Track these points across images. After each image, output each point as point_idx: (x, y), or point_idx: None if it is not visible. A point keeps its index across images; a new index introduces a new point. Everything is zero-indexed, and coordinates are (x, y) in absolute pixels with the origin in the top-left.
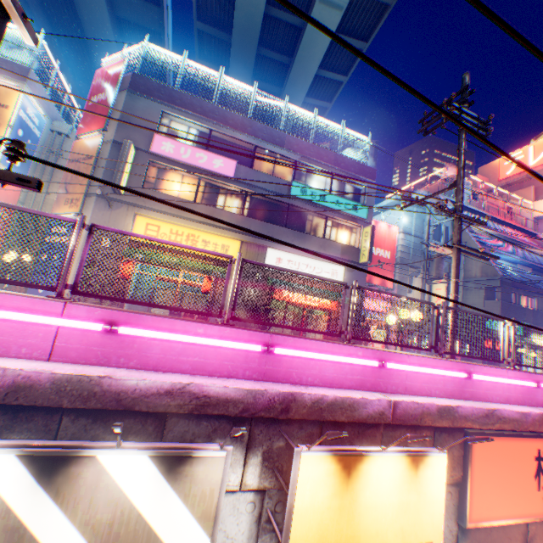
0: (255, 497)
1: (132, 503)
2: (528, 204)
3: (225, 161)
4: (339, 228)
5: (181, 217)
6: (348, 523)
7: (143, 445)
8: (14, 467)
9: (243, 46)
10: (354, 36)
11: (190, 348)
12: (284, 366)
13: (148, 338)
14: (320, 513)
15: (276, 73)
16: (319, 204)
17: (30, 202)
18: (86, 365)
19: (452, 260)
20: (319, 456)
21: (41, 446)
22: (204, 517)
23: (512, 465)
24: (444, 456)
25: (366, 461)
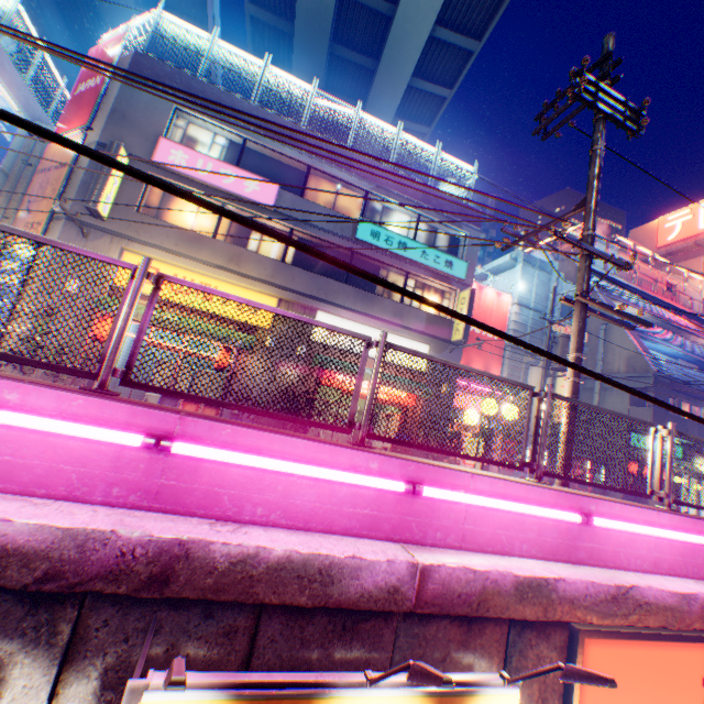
0: None
1: None
2: (695, 281)
3: (262, 184)
4: (426, 291)
5: (191, 258)
6: None
7: None
8: None
9: (311, 39)
10: (462, 31)
11: None
12: (206, 481)
13: None
14: None
15: (356, 82)
16: (397, 255)
17: None
18: None
19: (573, 322)
20: (194, 701)
21: None
22: None
23: (661, 695)
24: (513, 695)
25: None
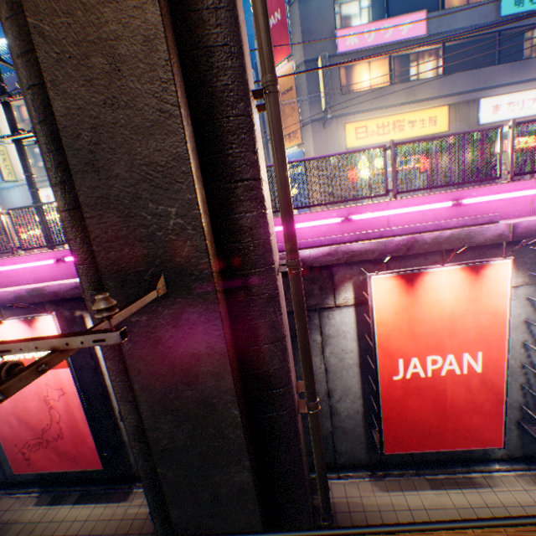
0: None
1: None
2: None
3: (411, 20)
4: None
5: (382, 109)
6: None
7: None
8: None
9: None
10: None
11: None
12: None
13: None
14: None
15: None
16: None
17: None
18: None
19: None
20: None
21: None
22: None
23: None
24: None
25: None
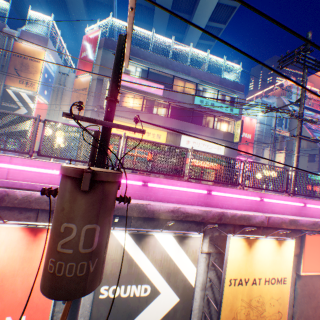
0: (206, 256)
1: (167, 253)
2: None
3: (157, 86)
4: (222, 122)
5: None
6: (249, 267)
7: (169, 231)
8: (127, 237)
9: (162, 10)
10: None
11: (174, 192)
12: (215, 200)
13: (157, 187)
14: (238, 262)
15: (180, 25)
16: (210, 109)
17: (52, 113)
18: (136, 199)
19: (296, 143)
20: (237, 238)
21: (135, 230)
22: (193, 260)
23: None
24: (293, 241)
25: (257, 242)
